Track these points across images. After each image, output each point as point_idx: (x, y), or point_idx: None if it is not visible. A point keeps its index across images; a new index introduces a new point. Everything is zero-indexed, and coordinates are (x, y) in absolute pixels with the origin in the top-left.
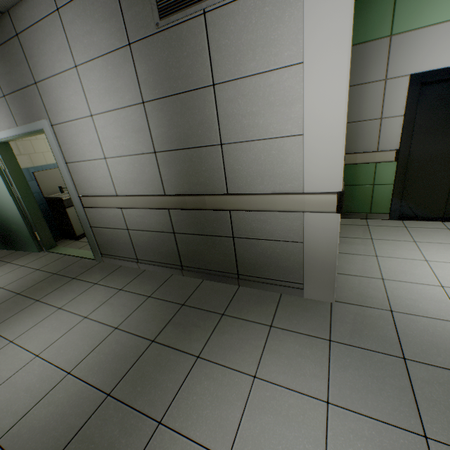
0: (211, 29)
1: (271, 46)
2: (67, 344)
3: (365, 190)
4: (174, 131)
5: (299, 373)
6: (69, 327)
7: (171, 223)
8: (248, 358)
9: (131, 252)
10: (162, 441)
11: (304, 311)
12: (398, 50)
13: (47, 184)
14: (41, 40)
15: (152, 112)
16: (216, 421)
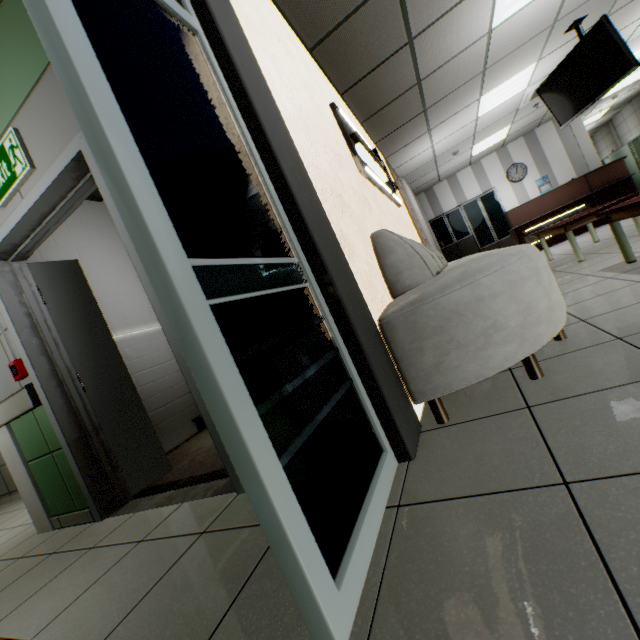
0: None
1: None
2: None
3: None
4: None
5: None
6: None
7: None
8: None
9: None
10: None
11: (17, 503)
12: None
13: None
14: None
15: None
16: None
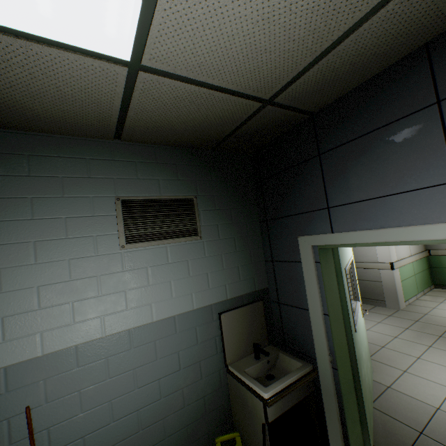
0: None
1: None
2: None
3: None
4: None
5: (372, 318)
6: None
7: None
8: None
9: None
10: None
11: (383, 310)
12: None
13: None
14: None
15: None
16: None
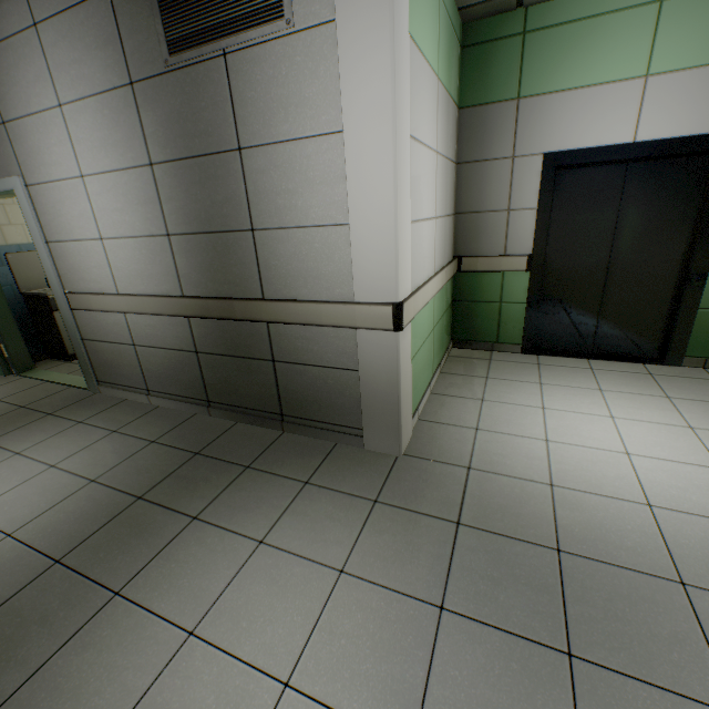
0: (234, 76)
1: (306, 106)
2: (16, 500)
3: (490, 310)
4: (192, 208)
5: (321, 538)
6: (25, 478)
7: (193, 337)
8: (261, 520)
9: (140, 380)
10: (113, 614)
11: (357, 466)
12: (528, 119)
13: (27, 273)
14: (12, 63)
15: (164, 179)
16: (192, 592)
